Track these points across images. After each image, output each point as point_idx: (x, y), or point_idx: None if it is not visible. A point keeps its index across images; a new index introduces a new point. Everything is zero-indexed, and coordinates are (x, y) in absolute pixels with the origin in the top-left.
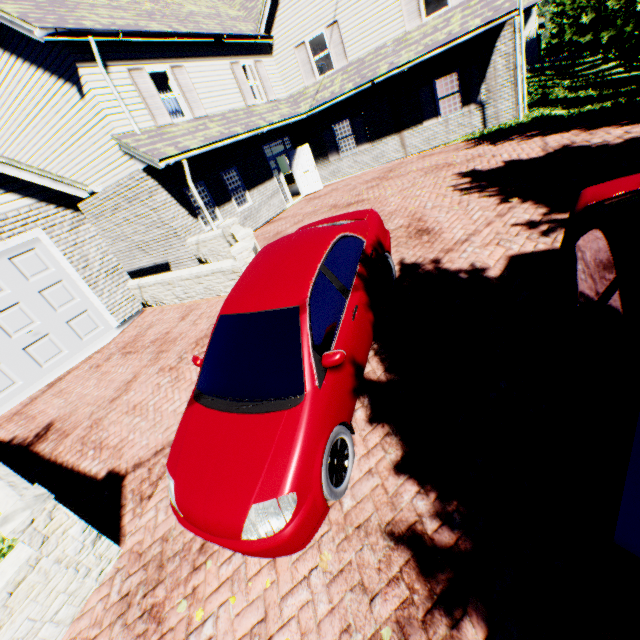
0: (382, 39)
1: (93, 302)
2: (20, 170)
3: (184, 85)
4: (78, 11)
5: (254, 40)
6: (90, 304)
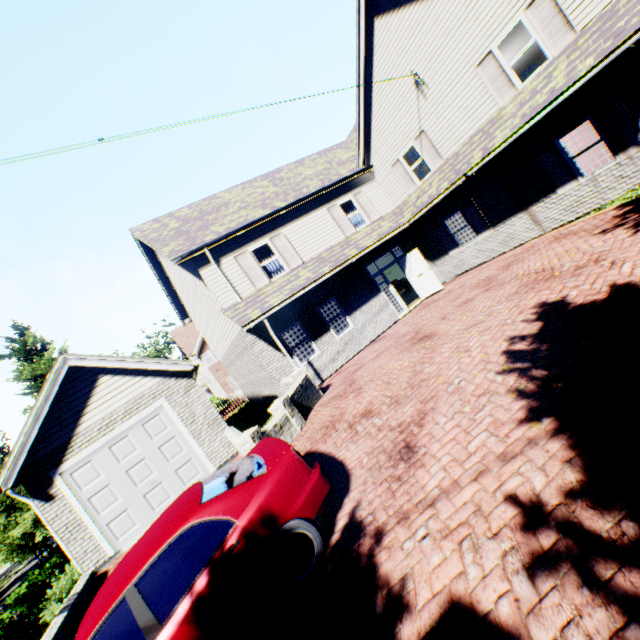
0: (474, 126)
1: (196, 451)
2: (149, 363)
3: (281, 247)
4: (211, 227)
5: (351, 178)
6: (194, 453)
